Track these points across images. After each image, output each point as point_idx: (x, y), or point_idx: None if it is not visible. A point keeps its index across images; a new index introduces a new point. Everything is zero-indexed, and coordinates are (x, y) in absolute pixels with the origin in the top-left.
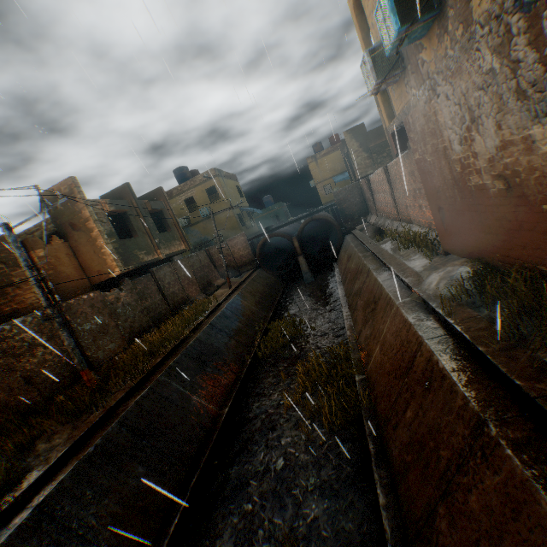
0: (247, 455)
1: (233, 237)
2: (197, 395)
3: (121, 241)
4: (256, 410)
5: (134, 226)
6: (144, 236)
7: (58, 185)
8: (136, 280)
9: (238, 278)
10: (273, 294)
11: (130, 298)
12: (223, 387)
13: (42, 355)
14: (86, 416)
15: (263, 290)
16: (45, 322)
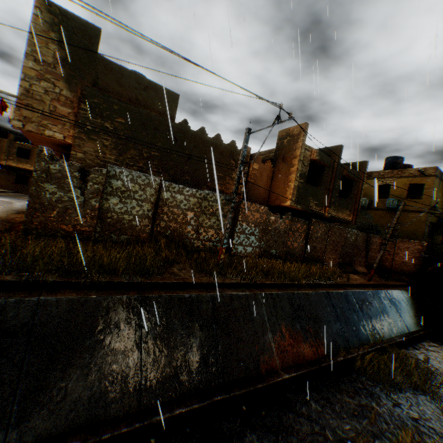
0: (272, 441)
1: (407, 240)
2: (273, 335)
3: (306, 184)
4: (313, 412)
5: (323, 179)
6: (325, 191)
7: (294, 126)
8: (295, 218)
9: (381, 279)
10: (415, 323)
11: (282, 227)
12: (298, 353)
13: (213, 222)
14: (203, 275)
15: (406, 310)
16: (227, 205)
